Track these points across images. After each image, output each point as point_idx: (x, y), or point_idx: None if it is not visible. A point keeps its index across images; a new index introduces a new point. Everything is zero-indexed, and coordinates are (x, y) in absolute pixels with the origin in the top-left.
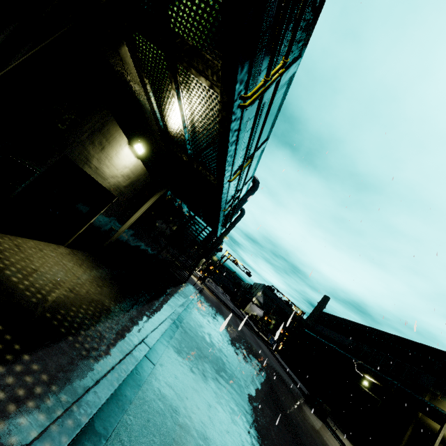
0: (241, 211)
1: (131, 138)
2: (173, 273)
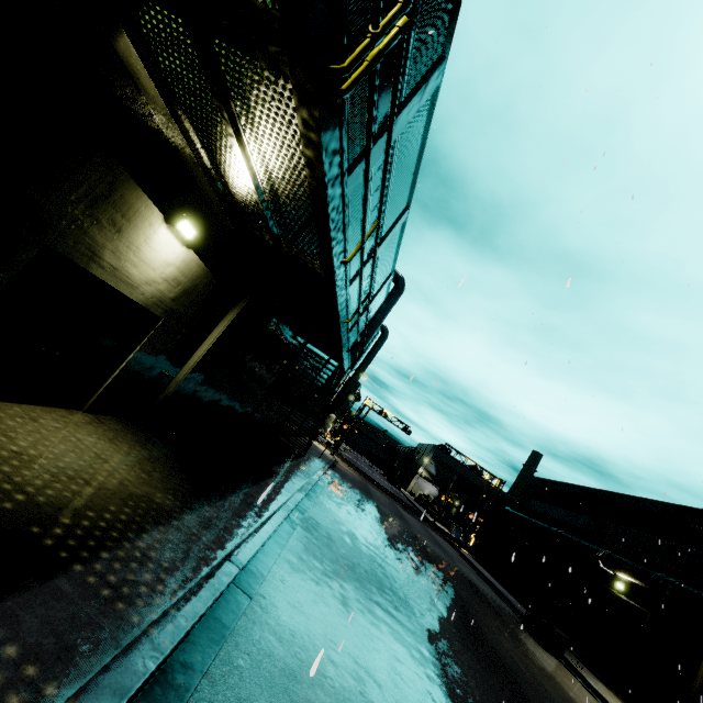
0: (382, 331)
1: (168, 211)
2: (283, 441)
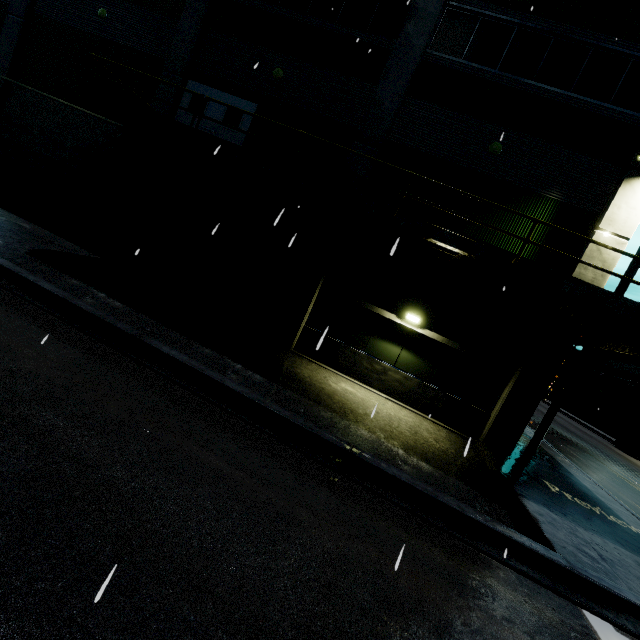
0: None
1: None
2: None
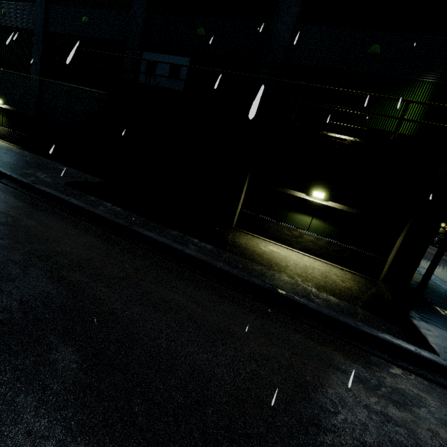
0: None
1: None
2: None
